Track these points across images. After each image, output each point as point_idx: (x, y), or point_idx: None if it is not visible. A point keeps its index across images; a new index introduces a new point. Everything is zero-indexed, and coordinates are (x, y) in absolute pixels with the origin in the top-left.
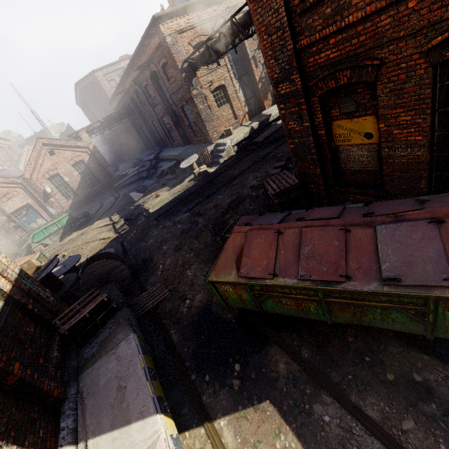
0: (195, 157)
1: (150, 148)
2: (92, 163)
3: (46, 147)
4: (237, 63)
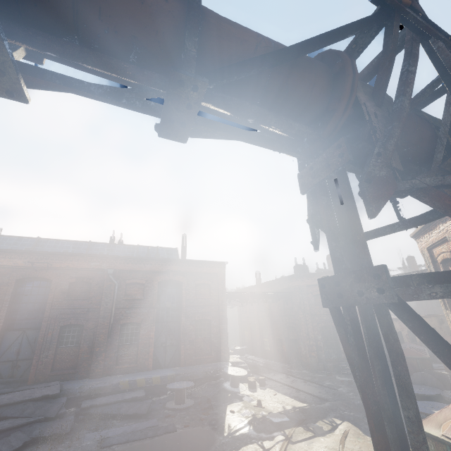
0: (238, 368)
1: None
2: None
3: None
4: None
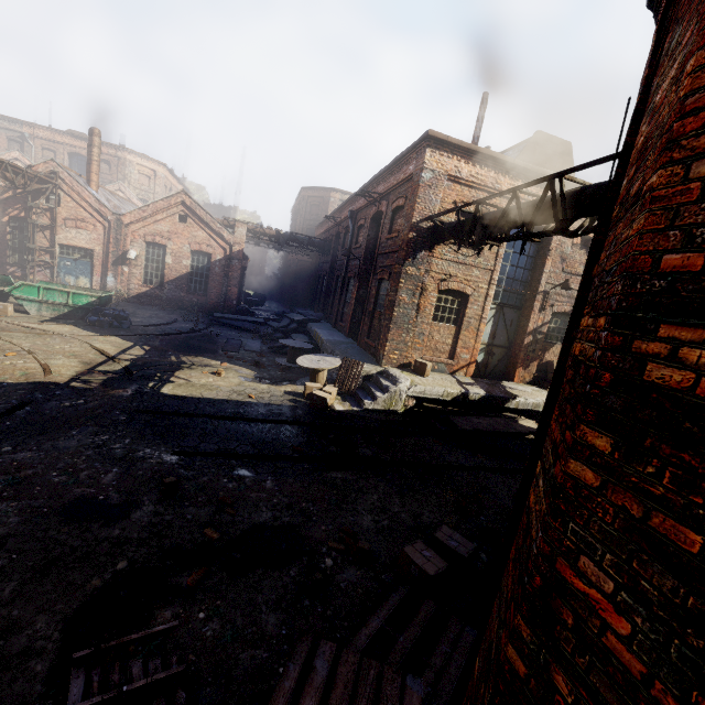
0: (333, 363)
1: (315, 308)
2: (219, 268)
3: (183, 208)
4: (513, 283)
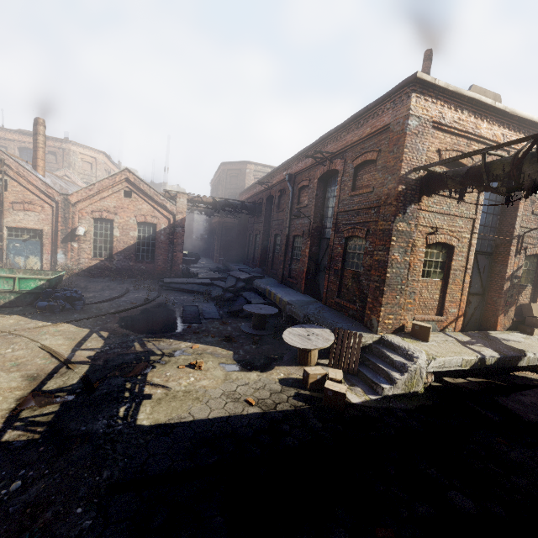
0: (326, 337)
1: (249, 263)
2: (164, 236)
3: (127, 184)
4: (483, 229)
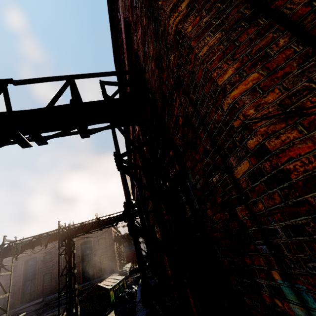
0: (116, 273)
1: None
2: None
3: None
4: None
